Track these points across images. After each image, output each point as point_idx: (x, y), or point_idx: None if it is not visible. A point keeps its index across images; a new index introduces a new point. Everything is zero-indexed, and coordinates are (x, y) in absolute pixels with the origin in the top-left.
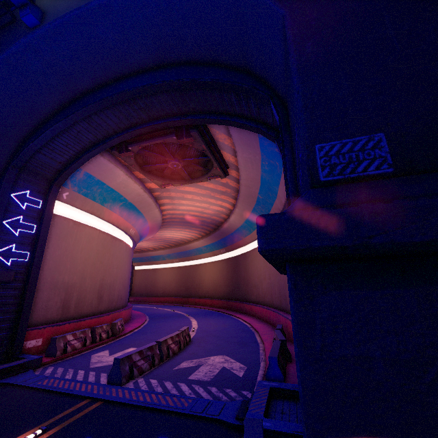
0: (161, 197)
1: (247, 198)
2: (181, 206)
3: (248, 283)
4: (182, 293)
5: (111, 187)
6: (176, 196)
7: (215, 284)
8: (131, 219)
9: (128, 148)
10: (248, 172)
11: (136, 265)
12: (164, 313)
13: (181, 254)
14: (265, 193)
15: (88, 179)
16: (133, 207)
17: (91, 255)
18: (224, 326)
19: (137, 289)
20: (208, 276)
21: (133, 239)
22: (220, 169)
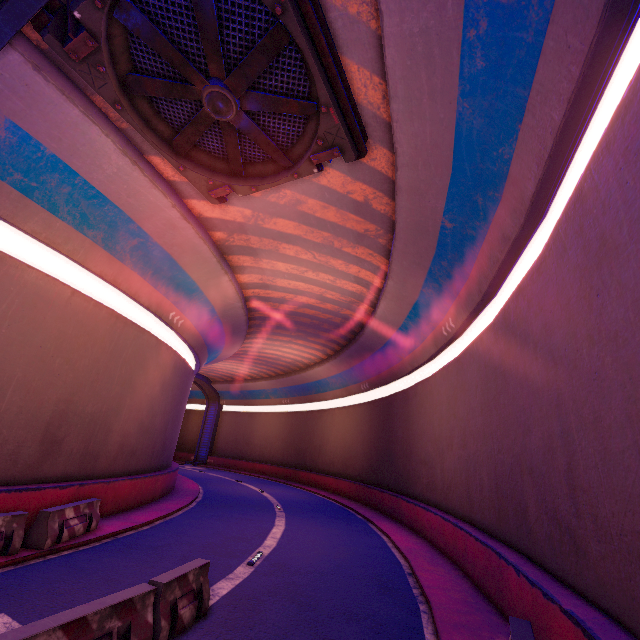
0: (231, 247)
1: (413, 238)
2: (277, 278)
3: (409, 454)
4: (290, 459)
5: (96, 188)
6: (264, 249)
7: (346, 449)
8: (170, 289)
9: (81, 27)
10: (416, 124)
11: (225, 404)
12: (240, 494)
13: (295, 389)
14: (462, 203)
15: (25, 148)
16: (167, 257)
17: (34, 338)
18: (341, 555)
19: (221, 445)
20: (335, 434)
21: (184, 339)
22: (337, 115)
